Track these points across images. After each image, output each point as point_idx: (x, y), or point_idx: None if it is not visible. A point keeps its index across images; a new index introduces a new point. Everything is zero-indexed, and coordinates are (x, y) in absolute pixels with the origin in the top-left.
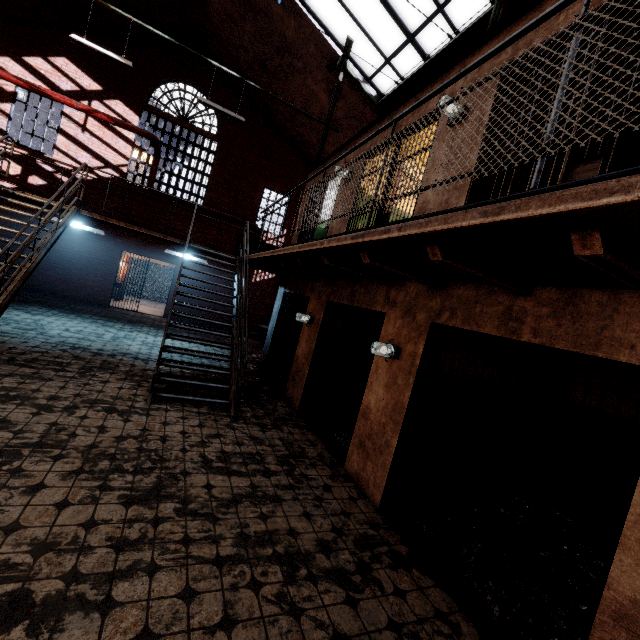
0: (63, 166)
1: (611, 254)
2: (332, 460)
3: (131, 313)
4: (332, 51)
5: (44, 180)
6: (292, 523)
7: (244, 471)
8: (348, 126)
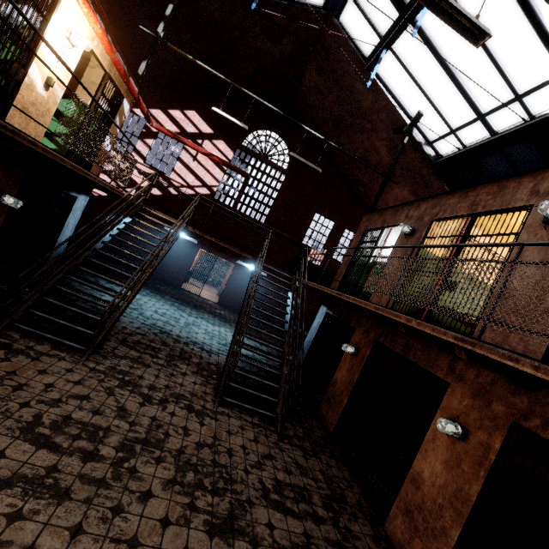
0: (175, 183)
1: None
2: (370, 513)
3: (195, 297)
4: (401, 119)
5: (161, 192)
6: None
7: (296, 511)
8: (401, 175)
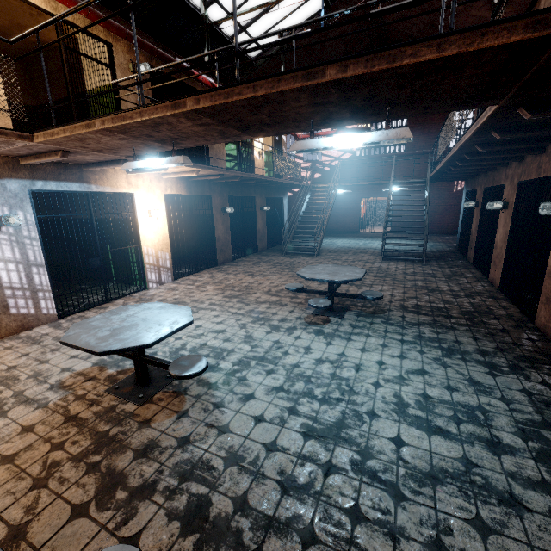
0: (326, 163)
1: (486, 149)
2: (481, 277)
3: (371, 234)
4: None
5: (320, 174)
6: (439, 286)
7: (422, 276)
8: None
